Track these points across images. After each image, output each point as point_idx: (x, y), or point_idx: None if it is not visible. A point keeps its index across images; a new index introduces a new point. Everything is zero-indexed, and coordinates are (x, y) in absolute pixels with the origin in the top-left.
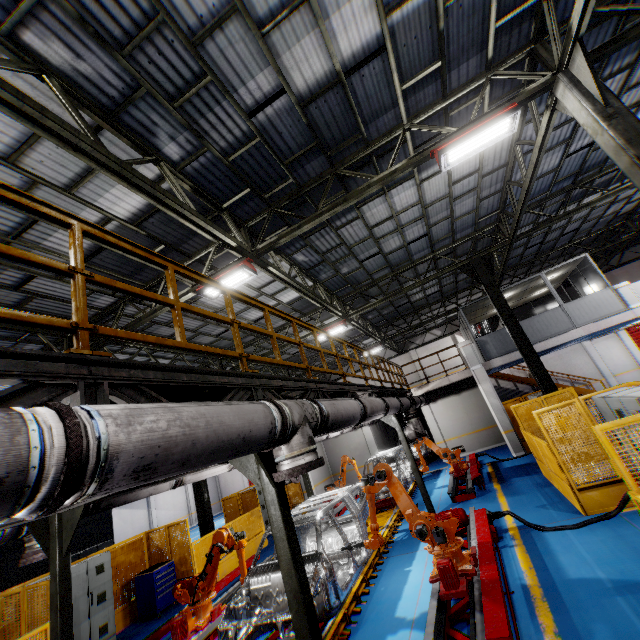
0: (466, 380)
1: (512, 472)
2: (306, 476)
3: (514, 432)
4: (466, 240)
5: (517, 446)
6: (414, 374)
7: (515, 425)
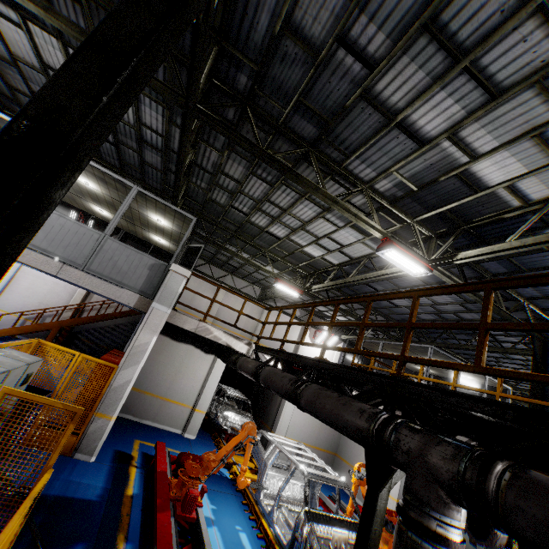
0: None
1: None
2: None
3: None
4: (543, 318)
5: None
6: (252, 326)
7: None
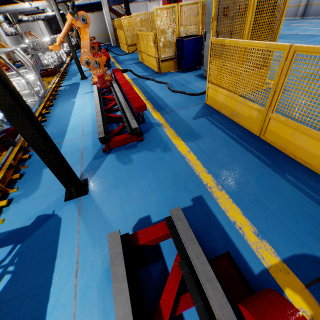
0: (97, 6)
1: (112, 49)
2: (22, 34)
3: (114, 36)
4: None
5: (114, 42)
6: None
7: (115, 33)
